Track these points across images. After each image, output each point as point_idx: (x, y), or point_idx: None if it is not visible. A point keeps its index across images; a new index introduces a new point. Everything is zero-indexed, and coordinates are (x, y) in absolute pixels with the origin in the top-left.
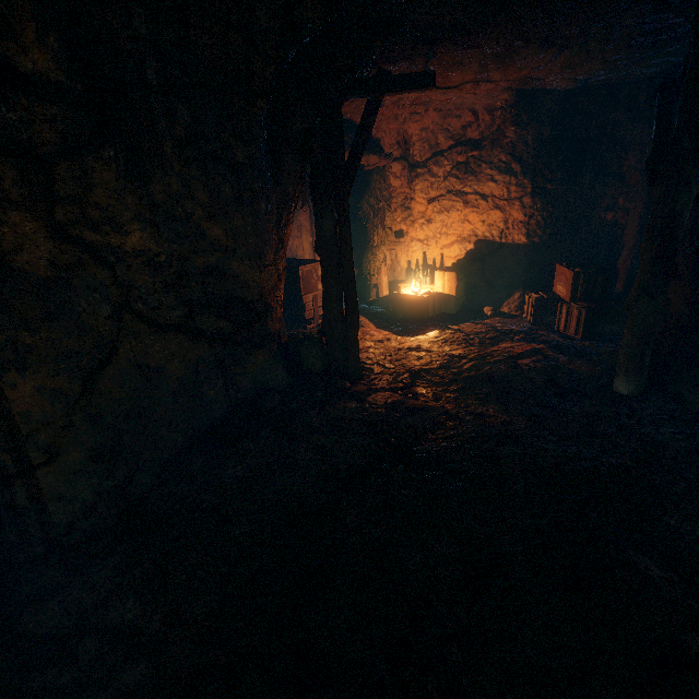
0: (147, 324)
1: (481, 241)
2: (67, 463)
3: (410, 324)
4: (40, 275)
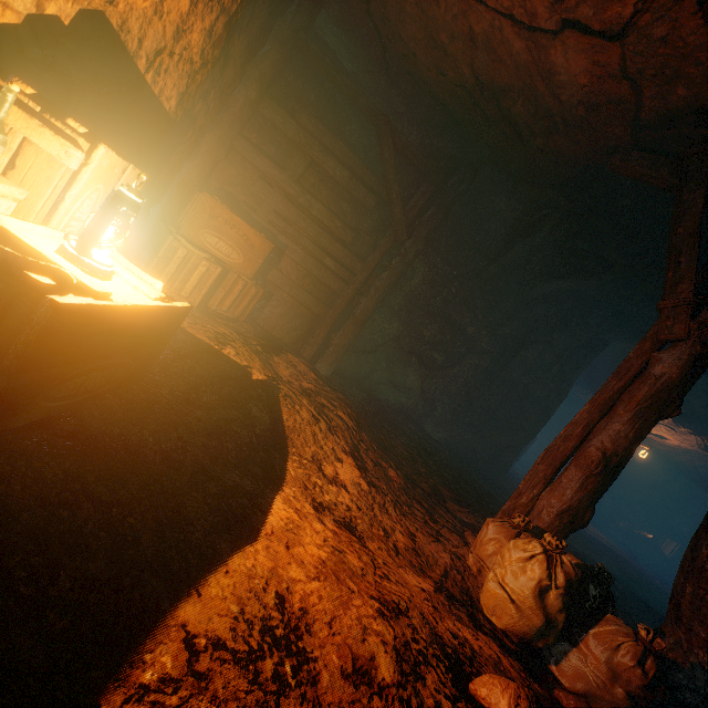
0: None
1: (104, 25)
2: None
3: (170, 431)
4: None
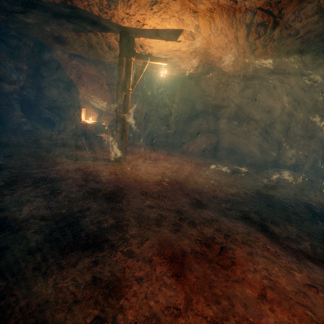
0: (321, 147)
1: None
2: (309, 160)
3: None
4: (319, 135)
